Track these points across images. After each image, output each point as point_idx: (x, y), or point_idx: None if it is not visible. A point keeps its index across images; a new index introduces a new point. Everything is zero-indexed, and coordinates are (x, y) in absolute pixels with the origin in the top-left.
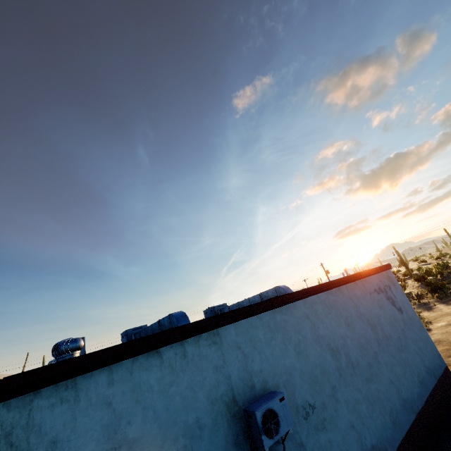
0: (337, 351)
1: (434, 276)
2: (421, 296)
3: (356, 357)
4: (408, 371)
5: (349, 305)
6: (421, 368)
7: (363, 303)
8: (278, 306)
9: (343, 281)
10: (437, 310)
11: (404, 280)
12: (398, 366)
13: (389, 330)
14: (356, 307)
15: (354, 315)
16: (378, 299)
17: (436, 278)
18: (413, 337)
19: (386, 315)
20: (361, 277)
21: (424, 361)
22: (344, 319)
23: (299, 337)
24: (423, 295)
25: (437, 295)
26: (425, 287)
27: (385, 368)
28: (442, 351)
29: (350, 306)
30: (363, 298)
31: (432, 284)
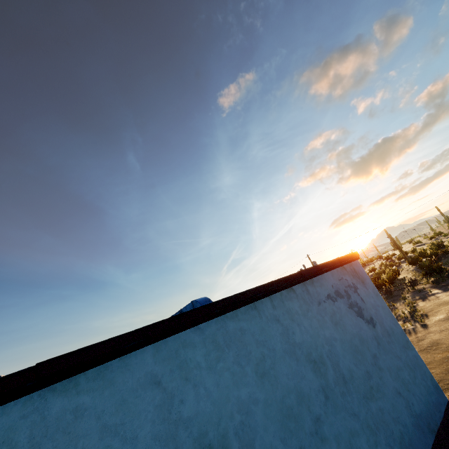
0: (221, 448)
1: (429, 257)
2: (416, 282)
3: (271, 445)
4: (382, 438)
5: (273, 333)
6: (406, 421)
7: (303, 323)
8: (63, 378)
9: (264, 291)
10: (433, 298)
11: (398, 264)
12: (363, 433)
13: (349, 364)
14: (287, 334)
15: (281, 350)
16: (333, 311)
17: (431, 260)
18: (392, 366)
19: (346, 336)
20: (303, 278)
21: (412, 406)
22: (254, 365)
23: (113, 444)
24: (417, 281)
25: (432, 280)
26: (420, 271)
27: (336, 447)
28: (442, 360)
29: (274, 335)
30: (303, 314)
31: (427, 266)
